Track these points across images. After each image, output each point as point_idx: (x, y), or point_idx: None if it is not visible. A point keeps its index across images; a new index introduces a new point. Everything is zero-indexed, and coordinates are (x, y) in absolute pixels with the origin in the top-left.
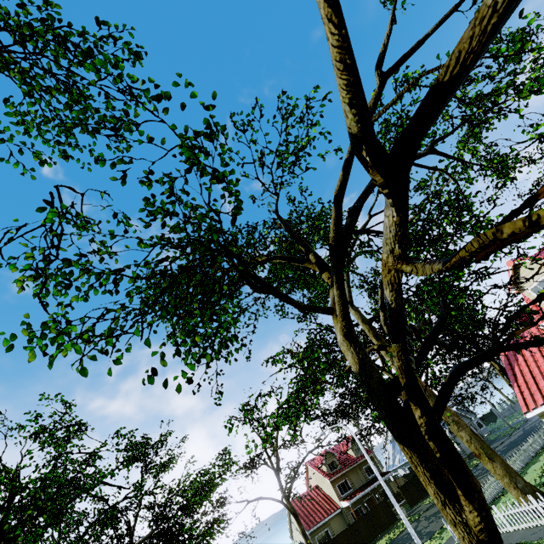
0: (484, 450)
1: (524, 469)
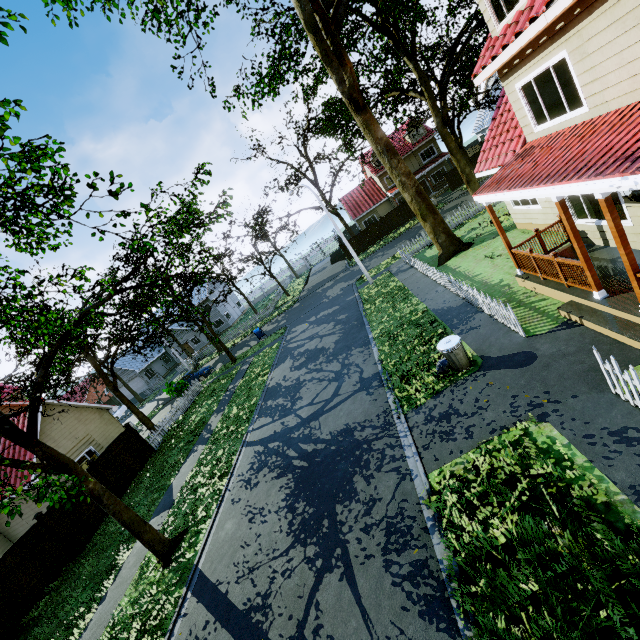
0: (421, 212)
1: None
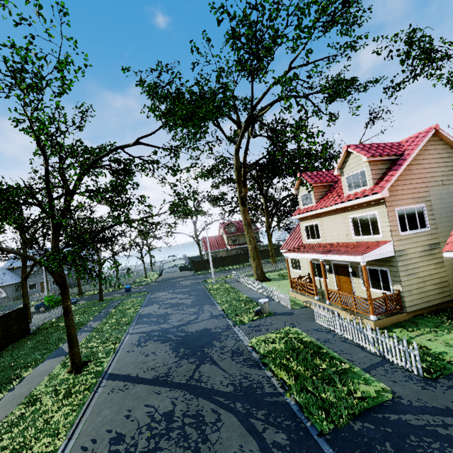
0: (253, 256)
1: None
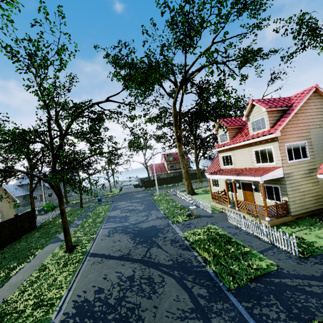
0: (186, 177)
1: None
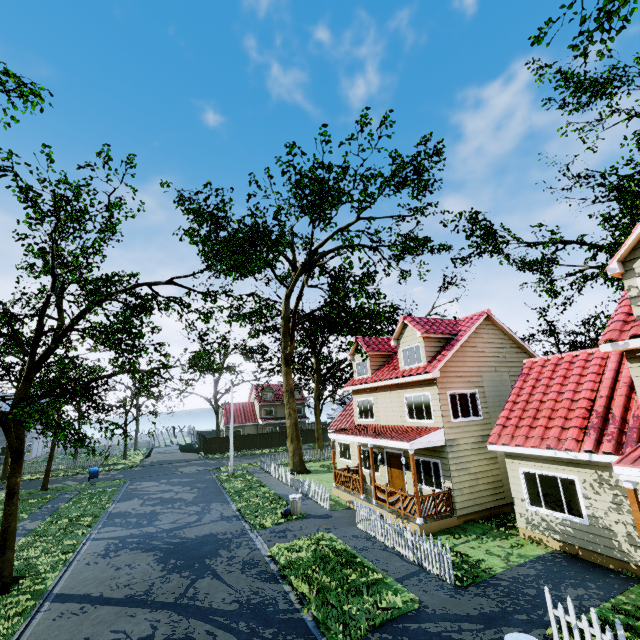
0: (292, 436)
1: None
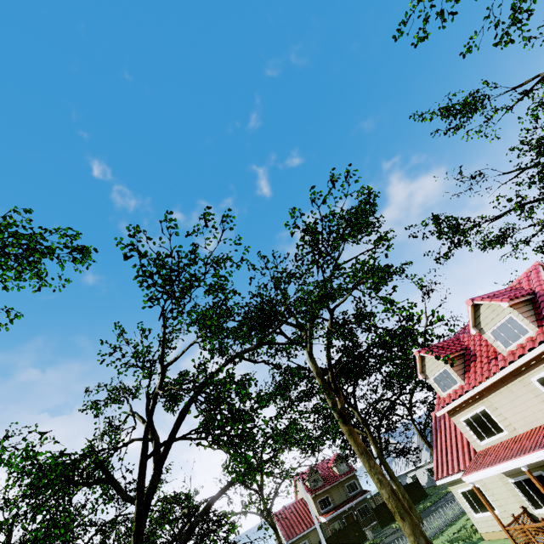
0: (398, 510)
1: (461, 516)
